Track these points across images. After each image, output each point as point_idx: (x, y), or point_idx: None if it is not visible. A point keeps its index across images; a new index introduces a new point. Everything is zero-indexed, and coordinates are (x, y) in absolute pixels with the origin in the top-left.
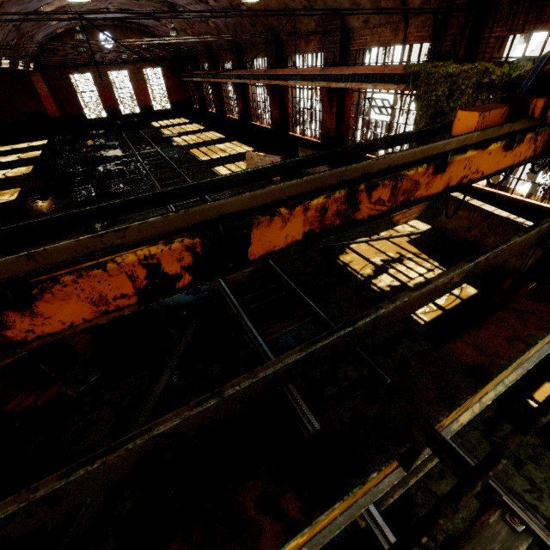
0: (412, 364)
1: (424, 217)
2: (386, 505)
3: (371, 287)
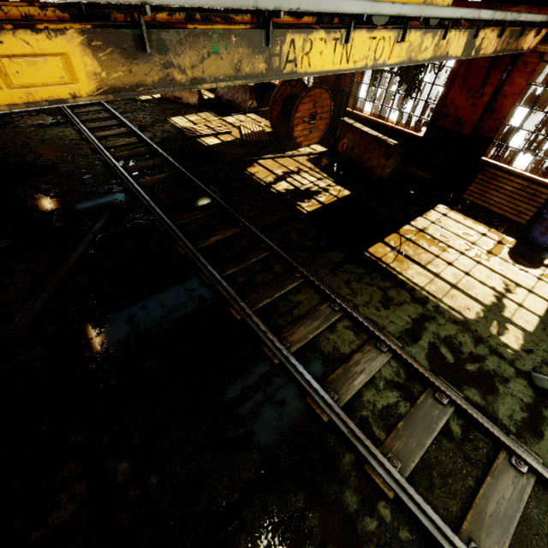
0: (292, 236)
1: (324, 143)
2: (257, 307)
3: (271, 190)
